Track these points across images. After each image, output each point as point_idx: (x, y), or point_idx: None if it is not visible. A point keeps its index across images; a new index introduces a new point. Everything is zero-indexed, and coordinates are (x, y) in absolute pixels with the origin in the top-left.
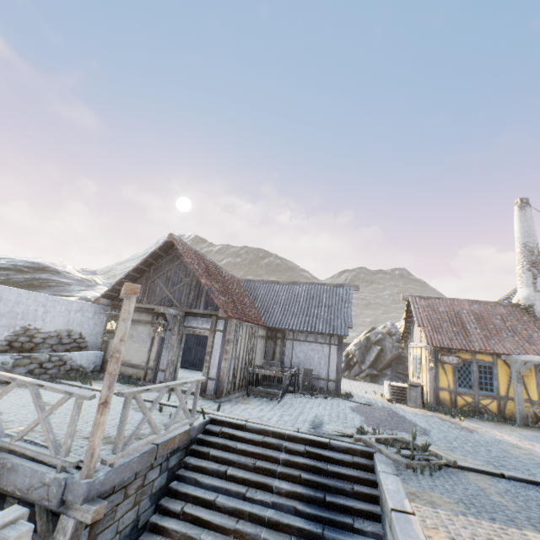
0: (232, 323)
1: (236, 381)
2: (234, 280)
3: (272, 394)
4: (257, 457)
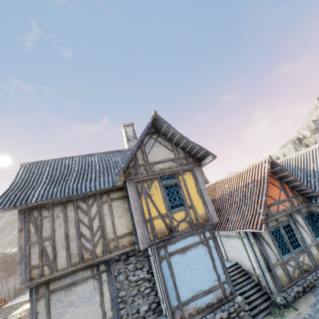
0: (4, 280)
1: (11, 295)
2: (13, 256)
3: (23, 293)
4: (6, 313)
